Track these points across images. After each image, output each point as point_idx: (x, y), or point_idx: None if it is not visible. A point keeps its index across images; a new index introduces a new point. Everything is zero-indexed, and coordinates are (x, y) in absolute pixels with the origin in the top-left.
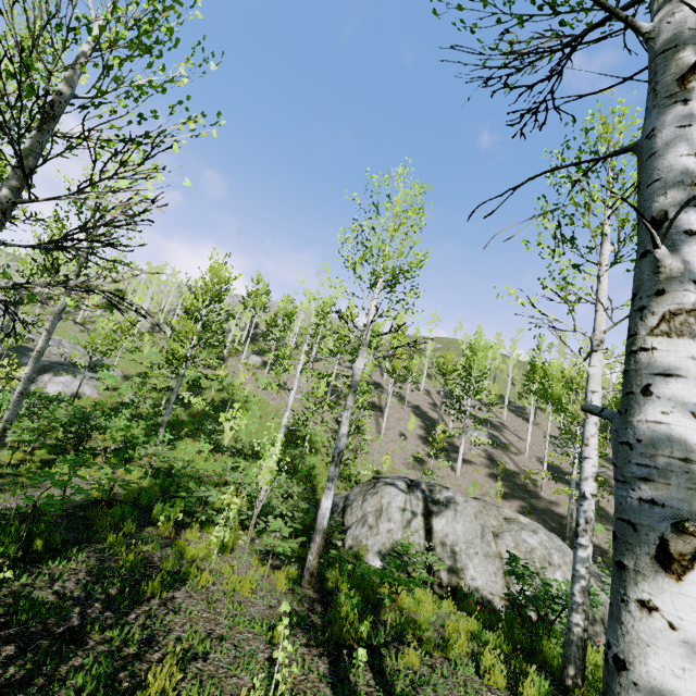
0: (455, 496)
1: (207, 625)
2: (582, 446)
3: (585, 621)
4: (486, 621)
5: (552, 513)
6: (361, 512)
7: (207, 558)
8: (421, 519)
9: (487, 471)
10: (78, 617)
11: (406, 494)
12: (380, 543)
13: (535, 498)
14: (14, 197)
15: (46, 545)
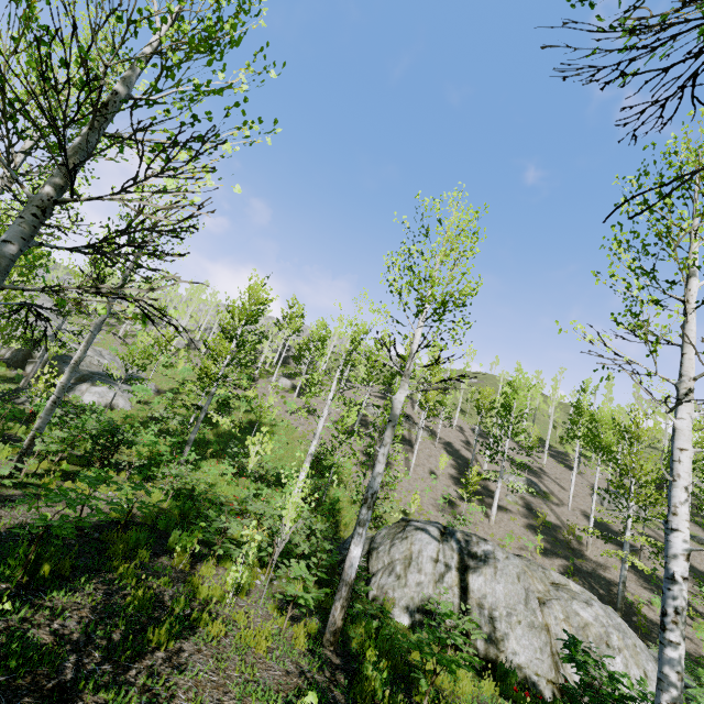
0: (494, 550)
1: (214, 693)
2: (668, 514)
3: None
4: None
5: (600, 578)
6: (388, 558)
7: (221, 600)
8: (455, 574)
9: (525, 521)
10: (73, 668)
11: (439, 542)
12: (408, 596)
13: (580, 558)
14: (57, 195)
15: (54, 570)
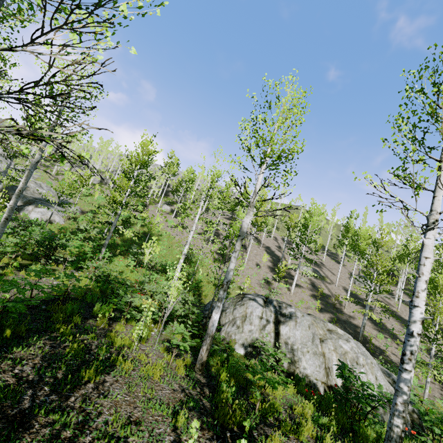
0: (295, 312)
1: (127, 408)
2: (413, 297)
3: (403, 425)
4: (317, 403)
5: (350, 324)
6: (232, 316)
7: (129, 346)
8: (272, 325)
9: (310, 293)
10: (30, 399)
11: (263, 307)
12: (243, 338)
13: (340, 313)
14: None
15: (14, 332)
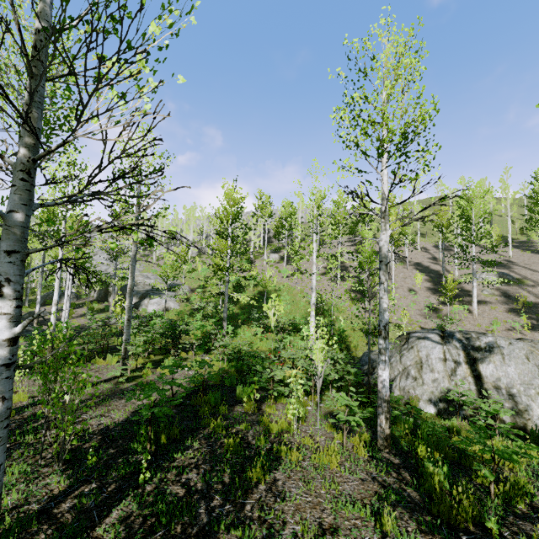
0: (496, 340)
1: (314, 513)
2: None
3: None
4: None
5: None
6: (401, 366)
7: (288, 430)
8: (465, 367)
9: (506, 307)
10: (205, 513)
11: (442, 345)
12: (428, 392)
13: None
14: (32, 154)
15: (169, 436)
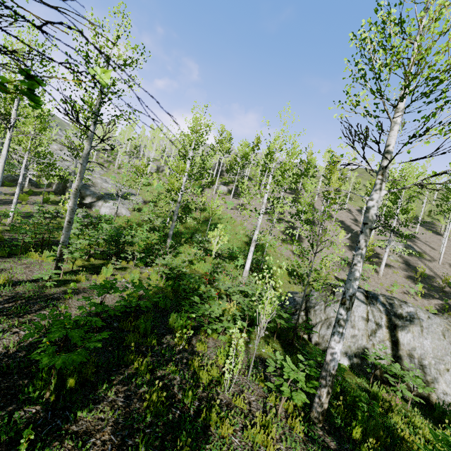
0: (416, 312)
1: None
2: None
3: None
4: None
5: None
6: (324, 316)
7: (218, 380)
8: (386, 331)
9: (405, 274)
10: None
11: (366, 305)
12: (345, 345)
13: None
14: None
15: (81, 375)
